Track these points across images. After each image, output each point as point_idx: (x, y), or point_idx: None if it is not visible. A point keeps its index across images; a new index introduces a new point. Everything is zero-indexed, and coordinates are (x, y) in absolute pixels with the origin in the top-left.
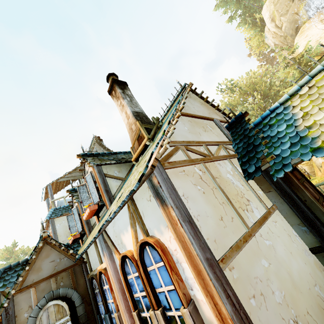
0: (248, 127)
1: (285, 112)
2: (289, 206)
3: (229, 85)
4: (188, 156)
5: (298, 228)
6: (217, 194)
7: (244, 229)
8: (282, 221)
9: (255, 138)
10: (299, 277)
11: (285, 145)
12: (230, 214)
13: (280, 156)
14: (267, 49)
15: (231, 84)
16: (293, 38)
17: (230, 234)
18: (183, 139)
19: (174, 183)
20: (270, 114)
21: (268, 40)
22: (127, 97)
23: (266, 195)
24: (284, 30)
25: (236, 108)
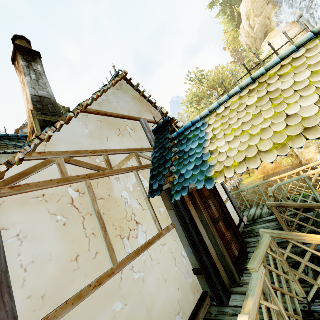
0: (169, 137)
1: (202, 128)
2: (183, 228)
3: (199, 75)
4: (63, 172)
5: (188, 249)
6: (90, 223)
7: (110, 265)
8: (174, 242)
9: (168, 152)
10: (161, 310)
11: (191, 165)
12: (96, 249)
13: (184, 177)
14: (240, 47)
15: (201, 75)
16: (261, 43)
17: (79, 278)
18: (71, 147)
19: (11, 217)
20: (191, 127)
21: (241, 38)
22: (33, 74)
23: (168, 212)
24: (255, 31)
25: (202, 100)
